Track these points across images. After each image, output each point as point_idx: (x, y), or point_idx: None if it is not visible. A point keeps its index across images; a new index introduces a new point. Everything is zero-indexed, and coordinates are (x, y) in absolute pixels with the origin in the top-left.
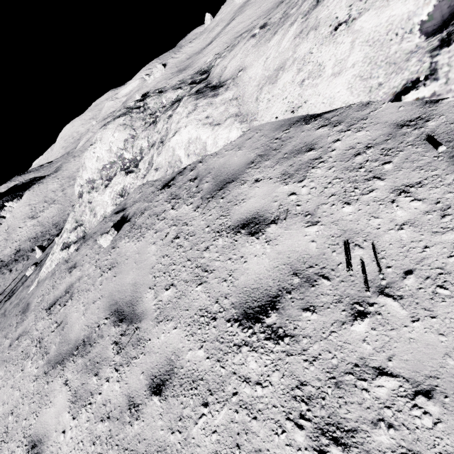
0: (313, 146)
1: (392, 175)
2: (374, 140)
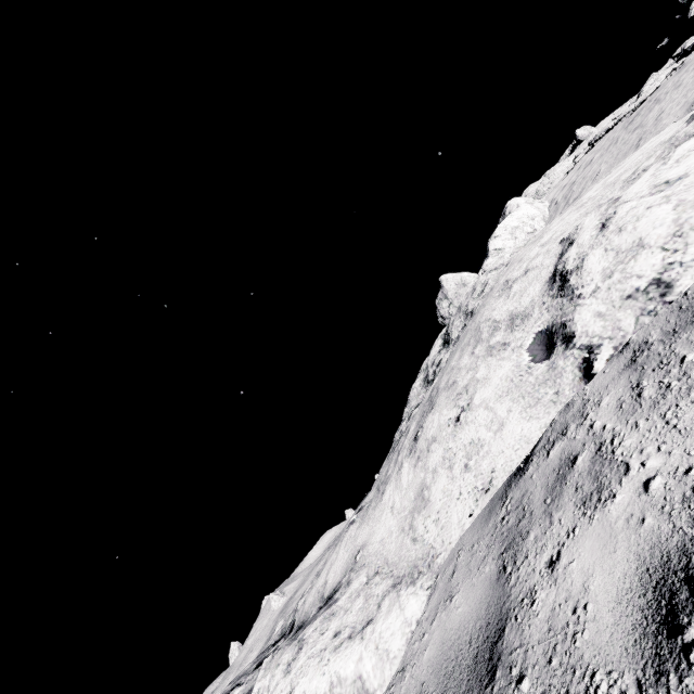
0: (571, 456)
1: None
2: (629, 382)
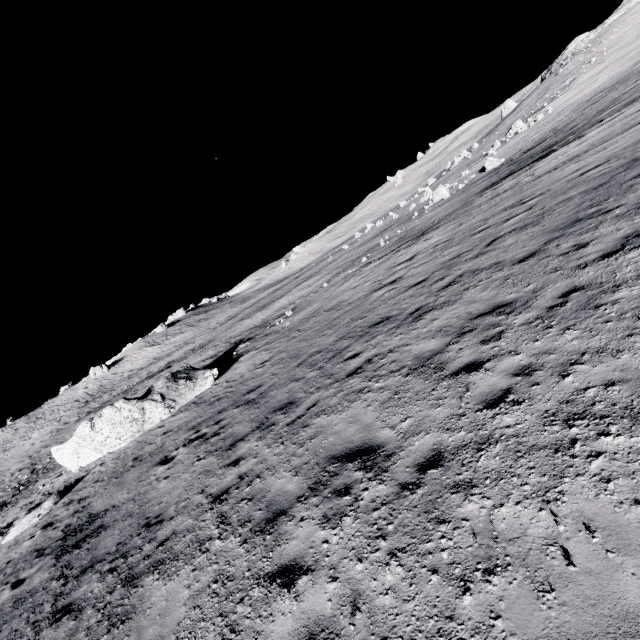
0: None
1: None
2: None
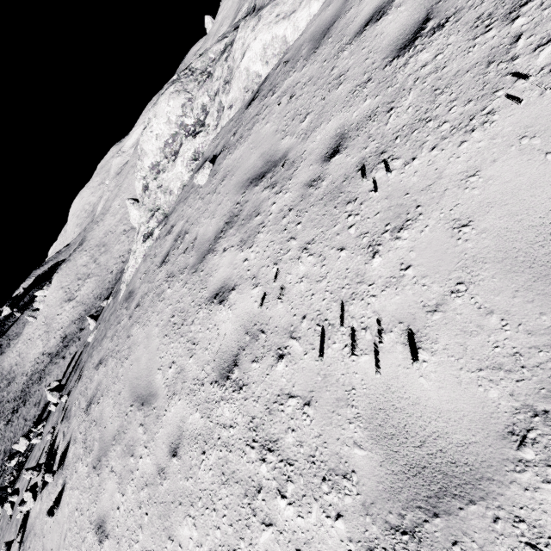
0: None
1: None
2: None
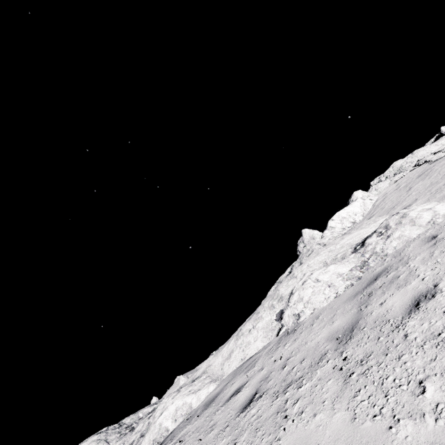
0: (255, 359)
1: (282, 344)
2: (274, 344)
